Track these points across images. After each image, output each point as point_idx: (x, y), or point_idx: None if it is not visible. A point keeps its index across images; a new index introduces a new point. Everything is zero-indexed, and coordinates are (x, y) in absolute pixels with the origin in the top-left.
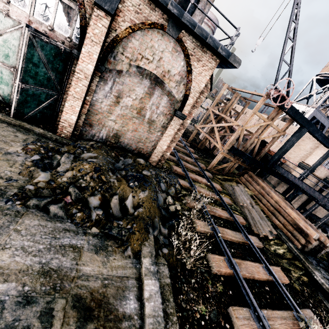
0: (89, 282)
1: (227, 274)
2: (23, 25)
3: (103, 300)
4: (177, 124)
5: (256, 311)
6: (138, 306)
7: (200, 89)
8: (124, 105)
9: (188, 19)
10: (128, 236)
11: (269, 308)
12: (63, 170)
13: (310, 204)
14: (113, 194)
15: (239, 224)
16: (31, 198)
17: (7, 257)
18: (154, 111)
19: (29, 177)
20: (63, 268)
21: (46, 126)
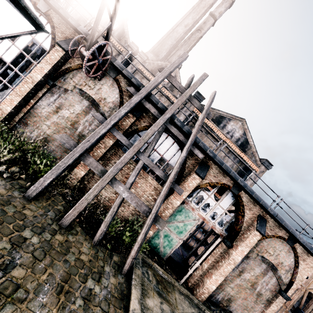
0: None
1: None
2: (200, 220)
3: None
4: (280, 302)
5: None
6: None
7: (302, 278)
8: (243, 278)
9: (308, 245)
10: None
11: None
12: None
13: None
14: None
15: None
16: None
17: None
18: (263, 286)
19: None
20: None
21: (185, 284)
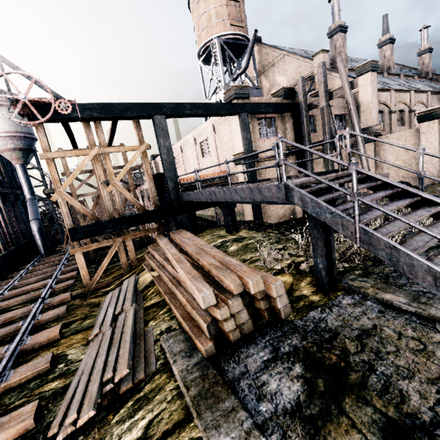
0: None
1: None
2: None
3: None
4: None
5: None
6: None
7: None
8: None
9: None
10: None
11: None
12: None
13: None
14: None
15: None
16: None
17: None
18: None
19: None
20: None
21: None
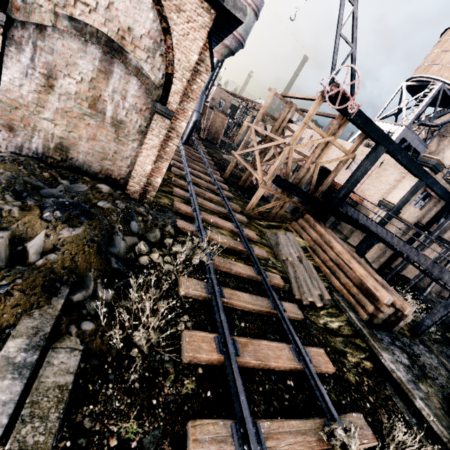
0: None
1: (214, 363)
2: None
3: None
4: (161, 127)
5: (244, 425)
6: None
7: (190, 64)
8: (63, 92)
9: None
10: None
11: (283, 416)
12: None
13: (398, 261)
14: (1, 229)
15: (268, 286)
16: None
17: None
18: (119, 104)
19: None
20: None
21: None
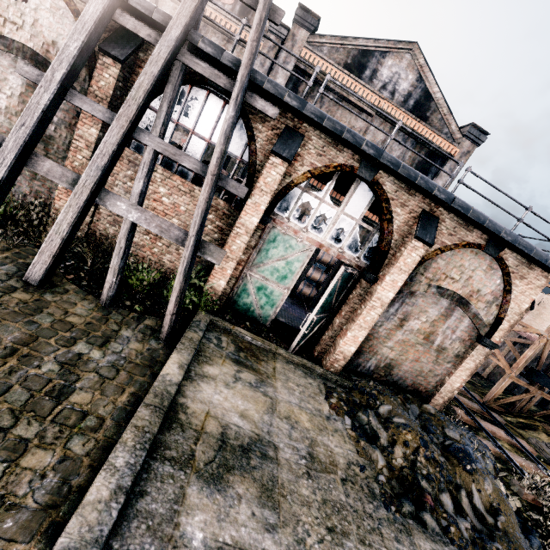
0: None
1: None
2: (313, 249)
3: None
4: (480, 354)
5: None
6: None
7: (520, 310)
8: (408, 329)
9: (524, 244)
10: None
11: None
12: (386, 443)
13: None
14: (456, 485)
15: None
16: (399, 500)
17: None
18: (448, 336)
19: (368, 458)
20: None
21: (308, 355)
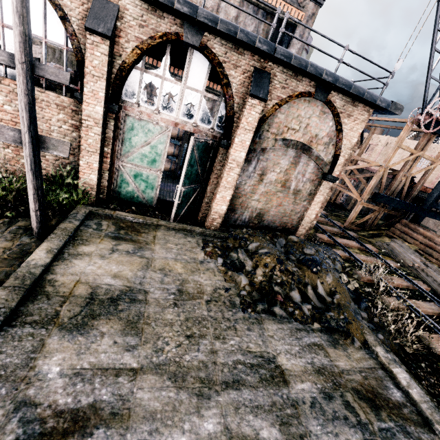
0: (352, 376)
1: None
2: (170, 129)
3: (374, 391)
4: (326, 189)
5: None
6: (402, 394)
7: (351, 145)
8: (267, 181)
9: (343, 82)
10: (347, 327)
11: None
12: (251, 269)
13: None
14: (304, 284)
15: (426, 292)
16: (255, 303)
17: (285, 361)
18: (300, 180)
19: (234, 282)
20: (325, 365)
21: (192, 221)
